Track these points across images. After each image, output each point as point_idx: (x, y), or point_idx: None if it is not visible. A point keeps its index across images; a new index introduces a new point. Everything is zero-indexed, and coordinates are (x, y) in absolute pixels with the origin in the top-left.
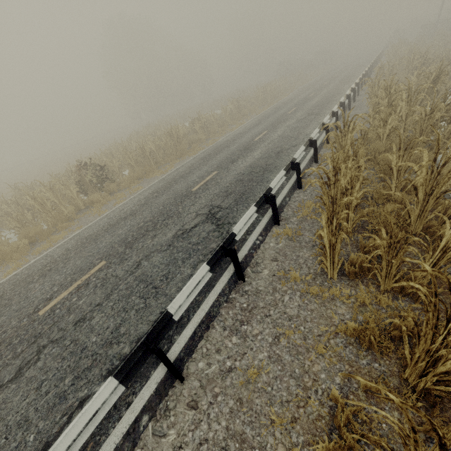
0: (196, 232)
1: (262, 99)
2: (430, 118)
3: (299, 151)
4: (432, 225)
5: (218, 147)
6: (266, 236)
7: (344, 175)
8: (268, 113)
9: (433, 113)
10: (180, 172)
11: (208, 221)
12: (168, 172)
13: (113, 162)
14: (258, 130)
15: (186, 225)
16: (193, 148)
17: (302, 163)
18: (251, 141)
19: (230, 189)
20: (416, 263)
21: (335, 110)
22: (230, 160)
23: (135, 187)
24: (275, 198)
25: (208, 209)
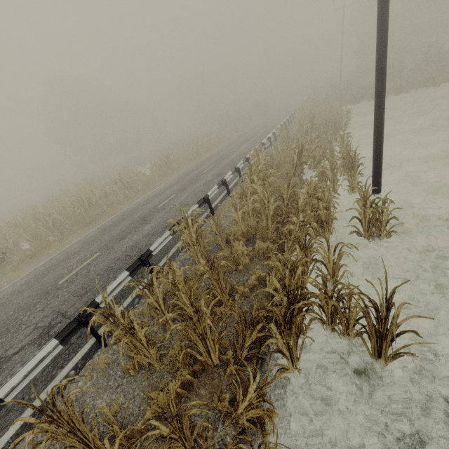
0: (12, 364)
1: (194, 152)
2: (269, 207)
3: (160, 239)
4: (229, 357)
5: (125, 214)
6: (82, 367)
7: (155, 293)
8: (190, 170)
9: (269, 203)
10: (71, 250)
11: (37, 341)
12: (66, 246)
13: (6, 238)
14: (169, 193)
15: (10, 349)
16: (108, 212)
17: (177, 243)
18: (155, 208)
19: (92, 284)
20: (194, 424)
21: (227, 177)
22: (121, 235)
23: (22, 268)
24: (87, 322)
25: (51, 319)
